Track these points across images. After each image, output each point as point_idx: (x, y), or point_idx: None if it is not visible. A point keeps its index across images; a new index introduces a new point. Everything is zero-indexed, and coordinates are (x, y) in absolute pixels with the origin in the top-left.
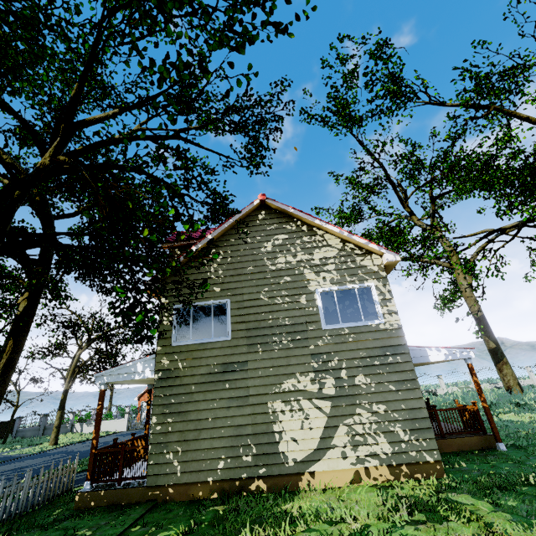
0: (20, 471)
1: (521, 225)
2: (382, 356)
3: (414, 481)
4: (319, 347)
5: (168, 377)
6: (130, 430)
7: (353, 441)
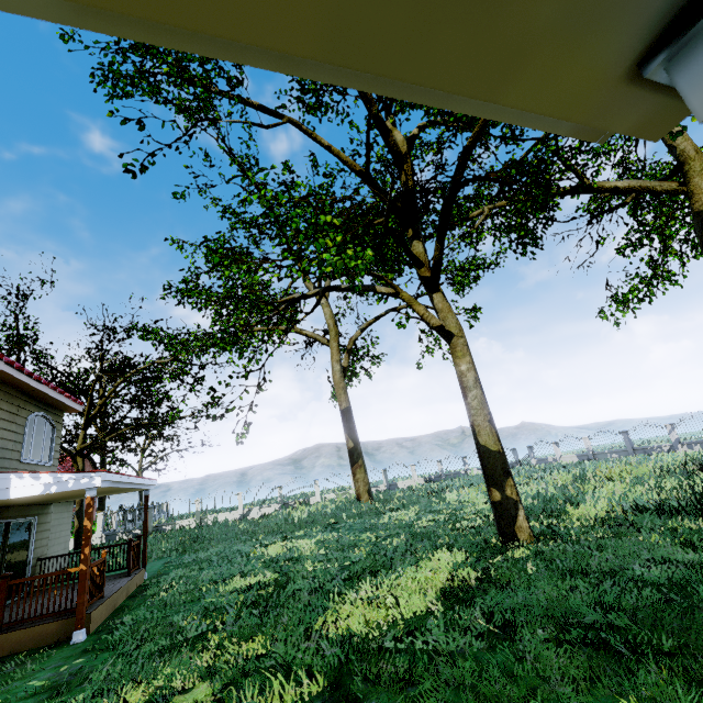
0: None
1: (322, 293)
2: None
3: None
4: None
5: None
6: None
7: None
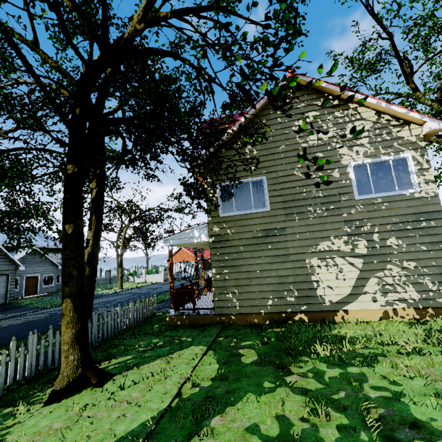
0: (110, 303)
1: None
2: (415, 221)
3: (440, 320)
4: (352, 215)
5: (220, 240)
6: (166, 281)
7: (382, 289)
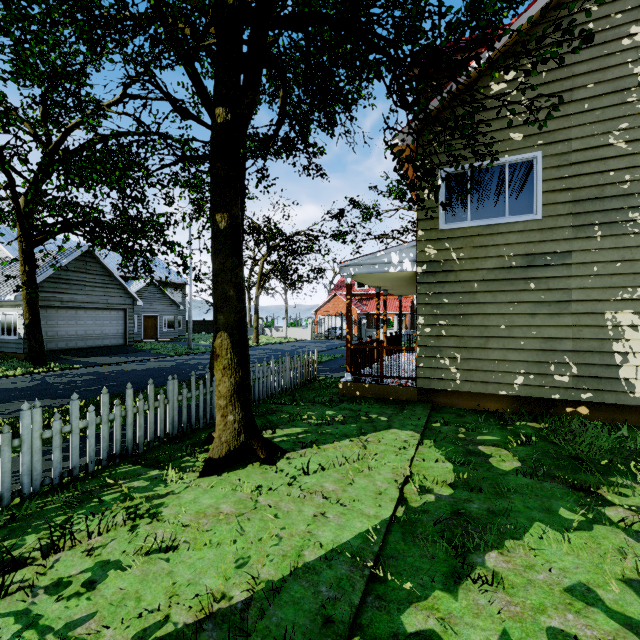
0: None
1: None
2: None
3: None
4: None
5: (437, 271)
6: (314, 339)
7: None
